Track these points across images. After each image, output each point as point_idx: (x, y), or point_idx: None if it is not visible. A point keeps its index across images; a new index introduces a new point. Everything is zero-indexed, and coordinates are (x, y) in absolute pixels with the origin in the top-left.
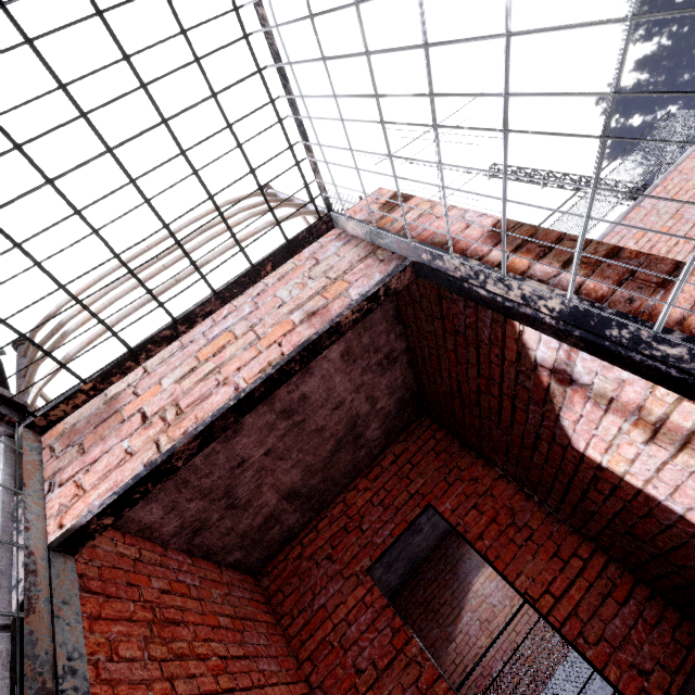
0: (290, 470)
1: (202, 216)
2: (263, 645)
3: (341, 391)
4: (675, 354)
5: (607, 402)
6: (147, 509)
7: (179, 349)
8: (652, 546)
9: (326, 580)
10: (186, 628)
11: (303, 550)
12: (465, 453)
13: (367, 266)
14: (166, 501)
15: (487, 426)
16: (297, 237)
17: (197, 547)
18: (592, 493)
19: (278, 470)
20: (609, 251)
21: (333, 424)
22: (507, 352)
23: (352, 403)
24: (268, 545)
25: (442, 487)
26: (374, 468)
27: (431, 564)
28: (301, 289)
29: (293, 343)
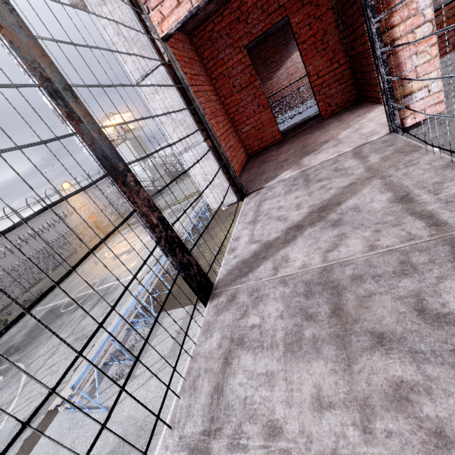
0: None
1: None
2: (199, 71)
3: None
4: (373, 31)
5: None
6: None
7: None
8: (362, 69)
9: (225, 47)
10: (178, 62)
11: (214, 27)
12: None
13: None
14: None
15: None
16: None
17: None
18: (358, 40)
19: None
20: None
21: None
22: None
23: None
24: (197, 21)
25: (298, 6)
26: None
27: (275, 37)
28: None
29: None
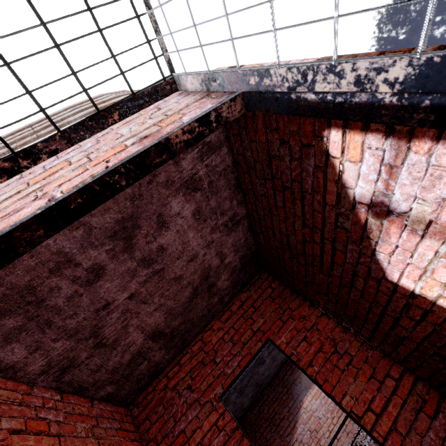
0: (153, 313)
1: (79, 103)
2: None
3: (194, 245)
4: None
5: (424, 226)
6: (7, 349)
7: (17, 179)
8: None
9: (186, 407)
10: None
11: (168, 381)
12: (294, 297)
13: (201, 102)
14: (29, 341)
15: (311, 271)
16: (142, 91)
17: (67, 384)
18: (403, 320)
19: (142, 313)
20: (436, 48)
21: (190, 273)
22: (328, 196)
23: (204, 257)
24: (138, 379)
25: (278, 324)
26: (225, 312)
27: (272, 387)
28: (140, 125)
29: (120, 158)
